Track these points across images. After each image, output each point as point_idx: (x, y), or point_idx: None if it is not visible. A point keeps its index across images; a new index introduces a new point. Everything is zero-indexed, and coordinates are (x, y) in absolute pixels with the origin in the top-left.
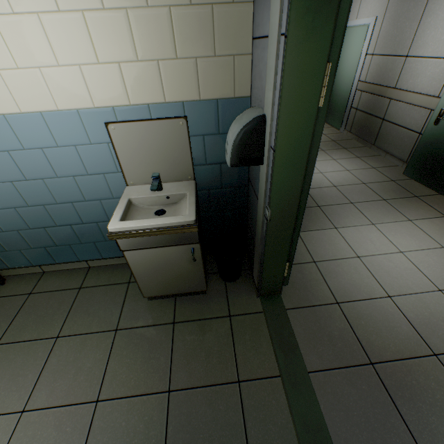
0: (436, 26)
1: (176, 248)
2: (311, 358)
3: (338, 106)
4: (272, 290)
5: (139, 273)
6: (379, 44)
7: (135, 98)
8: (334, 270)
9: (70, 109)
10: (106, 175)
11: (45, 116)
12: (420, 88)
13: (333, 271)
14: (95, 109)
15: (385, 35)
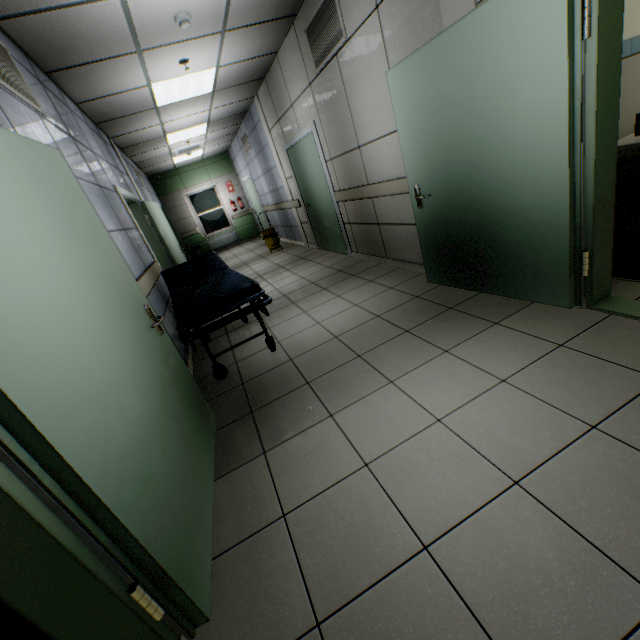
0: (365, 106)
1: None
2: None
3: (333, 227)
4: None
5: None
6: (331, 146)
7: None
8: (319, 522)
9: None
10: None
11: None
12: (389, 174)
13: (317, 525)
14: None
15: (330, 135)
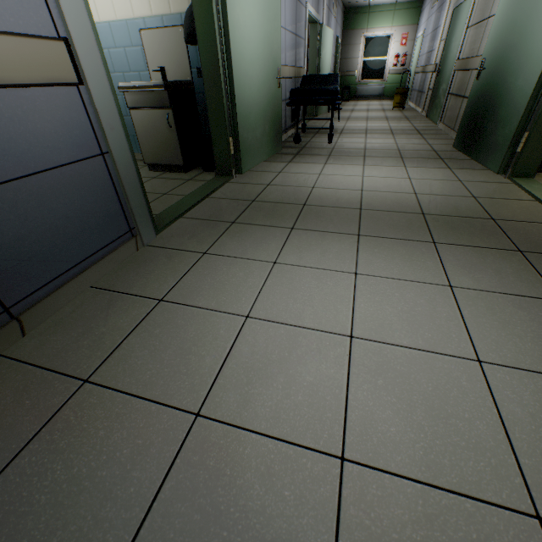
0: None
1: (159, 112)
2: (217, 195)
3: (441, 96)
4: (225, 169)
5: (140, 135)
6: (476, 12)
7: (155, 12)
8: (288, 176)
9: (123, 20)
10: (141, 73)
11: (111, 25)
12: None
13: (287, 176)
14: (135, 20)
15: (481, 0)
